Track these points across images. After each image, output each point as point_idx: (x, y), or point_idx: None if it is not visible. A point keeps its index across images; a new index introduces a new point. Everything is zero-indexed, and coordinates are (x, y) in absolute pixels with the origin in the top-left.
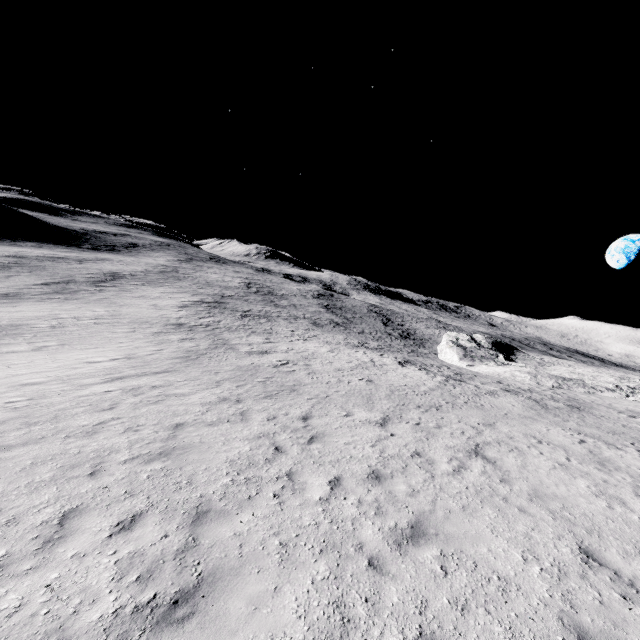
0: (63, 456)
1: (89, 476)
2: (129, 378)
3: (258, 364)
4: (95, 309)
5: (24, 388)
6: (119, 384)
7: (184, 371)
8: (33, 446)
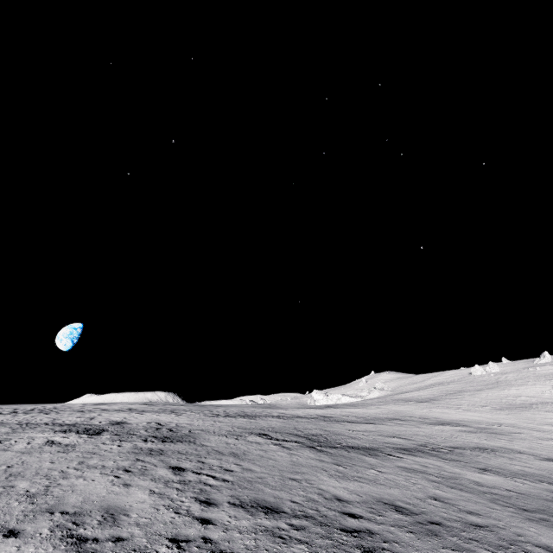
0: (551, 377)
1: (551, 376)
2: (521, 384)
3: (477, 386)
4: (424, 410)
5: (543, 384)
6: (526, 383)
7: (505, 385)
8: (552, 378)
